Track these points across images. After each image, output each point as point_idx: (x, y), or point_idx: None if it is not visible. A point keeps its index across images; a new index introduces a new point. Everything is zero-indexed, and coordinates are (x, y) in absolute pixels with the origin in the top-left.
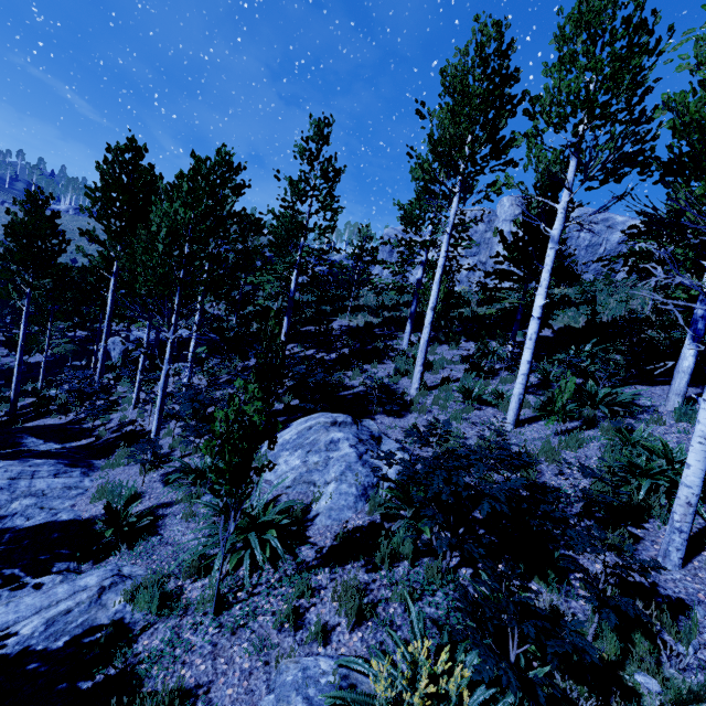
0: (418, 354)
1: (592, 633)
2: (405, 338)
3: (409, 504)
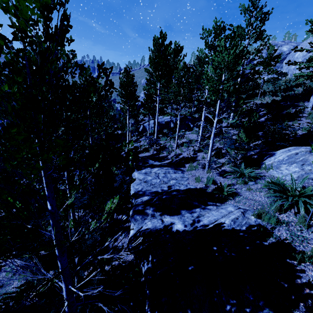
0: None
1: None
2: (309, 105)
3: None
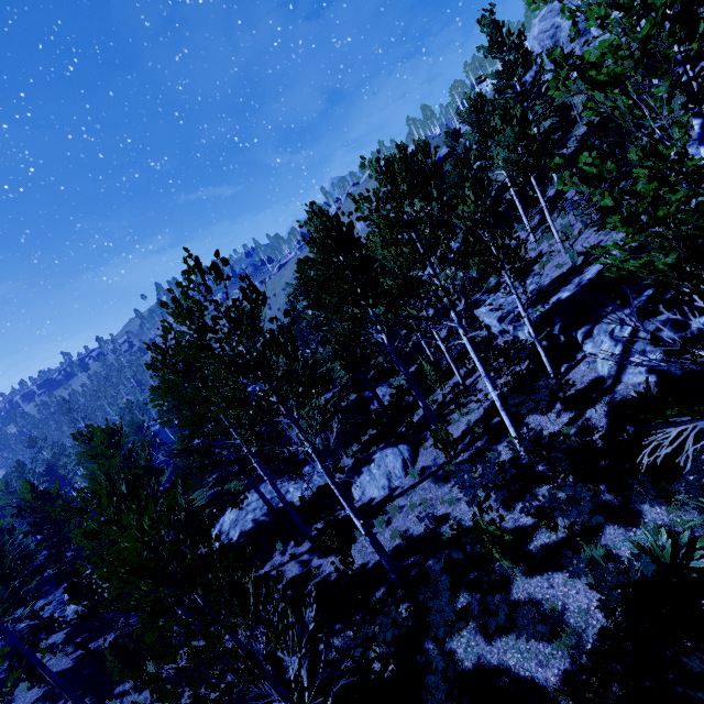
0: None
1: None
2: None
3: None
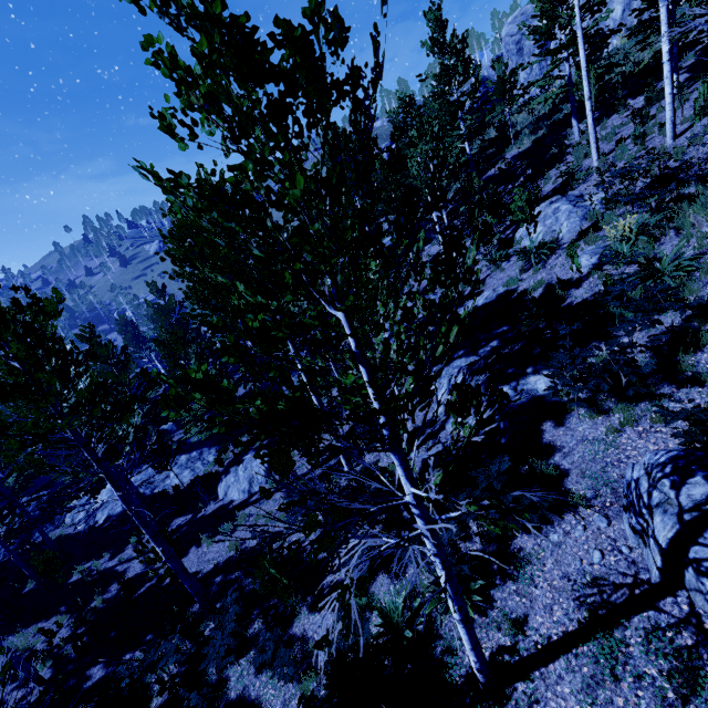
0: (589, 137)
1: (694, 191)
2: (574, 132)
3: (608, 206)
